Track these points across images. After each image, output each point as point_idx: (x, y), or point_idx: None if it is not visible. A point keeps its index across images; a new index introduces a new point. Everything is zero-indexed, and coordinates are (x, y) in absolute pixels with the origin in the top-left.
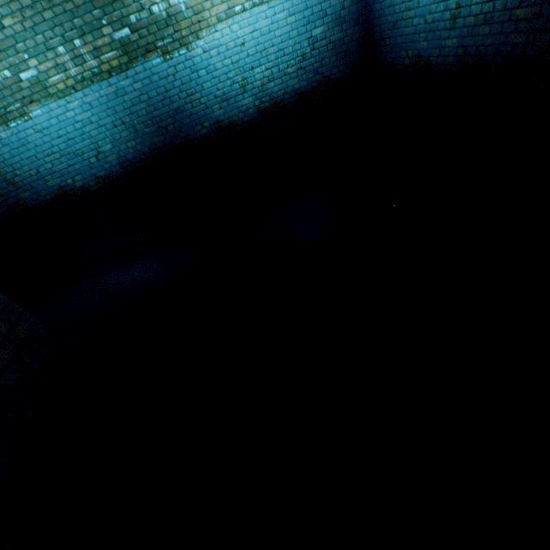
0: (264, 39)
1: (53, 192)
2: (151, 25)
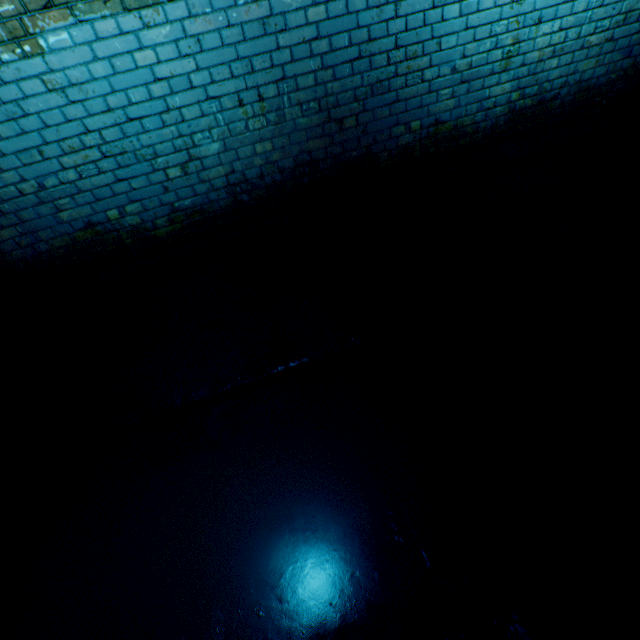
0: None
1: (70, 232)
2: None
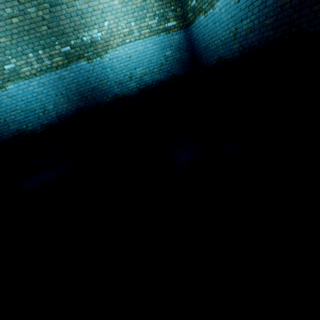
0: (141, 55)
1: (13, 133)
2: (82, 46)
